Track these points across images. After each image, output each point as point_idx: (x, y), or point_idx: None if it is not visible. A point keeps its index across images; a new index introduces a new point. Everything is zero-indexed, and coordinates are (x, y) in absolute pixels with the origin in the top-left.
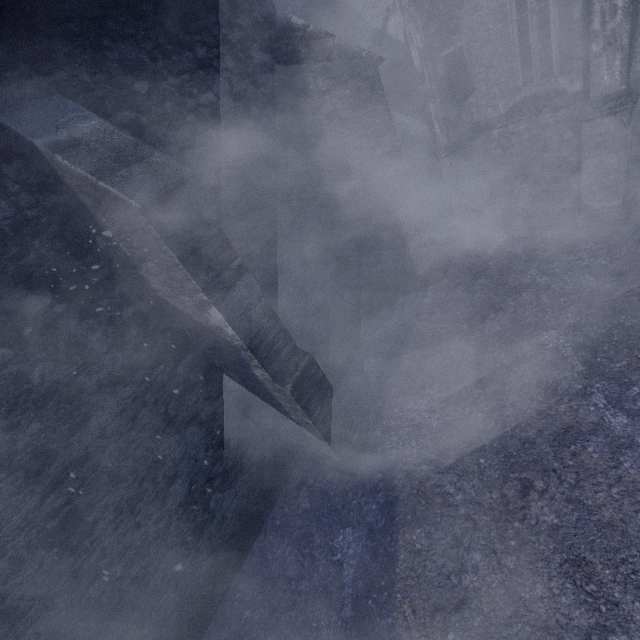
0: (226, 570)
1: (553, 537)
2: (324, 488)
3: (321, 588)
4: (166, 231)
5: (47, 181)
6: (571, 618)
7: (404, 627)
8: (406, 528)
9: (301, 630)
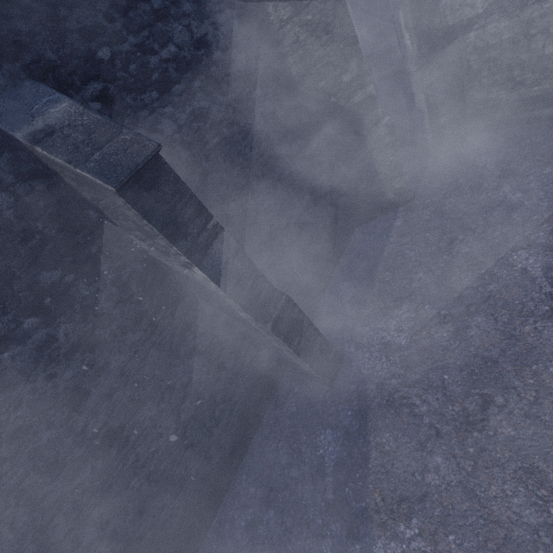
0: (233, 458)
1: (509, 447)
2: (307, 396)
3: (308, 475)
4: (143, 207)
5: (36, 167)
6: (521, 516)
7: (375, 511)
8: (377, 432)
9: (293, 506)
